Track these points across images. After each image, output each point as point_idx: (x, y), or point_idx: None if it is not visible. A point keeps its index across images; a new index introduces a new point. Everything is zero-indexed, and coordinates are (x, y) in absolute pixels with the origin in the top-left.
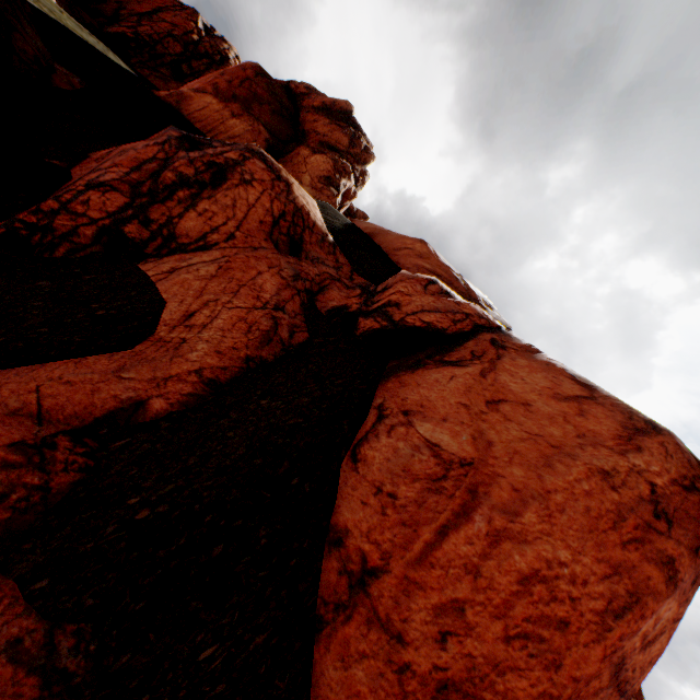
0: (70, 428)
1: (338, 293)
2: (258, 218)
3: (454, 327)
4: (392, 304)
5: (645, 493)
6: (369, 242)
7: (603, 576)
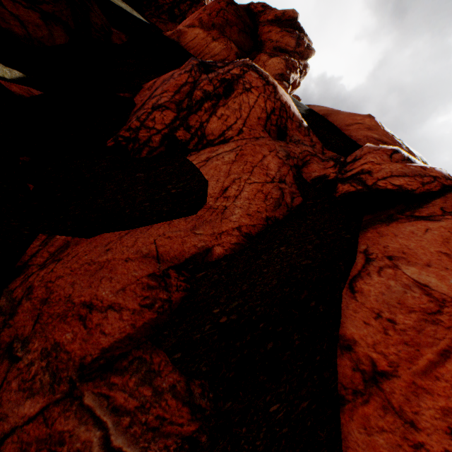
0: (173, 264)
1: (317, 166)
2: (256, 115)
3: (421, 188)
4: (364, 172)
5: None
6: (325, 121)
7: None
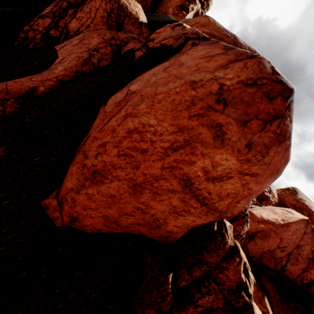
0: (16, 97)
1: (133, 45)
2: (100, 15)
3: (177, 43)
4: (150, 40)
5: (215, 90)
6: None
7: (172, 133)
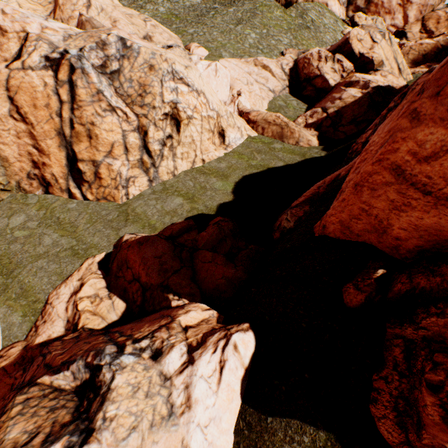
0: (328, 184)
1: None
2: None
3: None
4: None
5: (418, 89)
6: None
7: (384, 137)
